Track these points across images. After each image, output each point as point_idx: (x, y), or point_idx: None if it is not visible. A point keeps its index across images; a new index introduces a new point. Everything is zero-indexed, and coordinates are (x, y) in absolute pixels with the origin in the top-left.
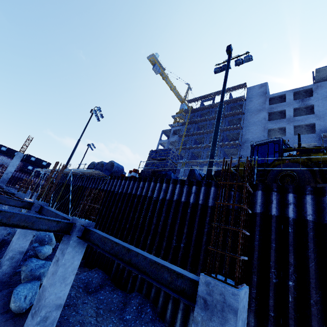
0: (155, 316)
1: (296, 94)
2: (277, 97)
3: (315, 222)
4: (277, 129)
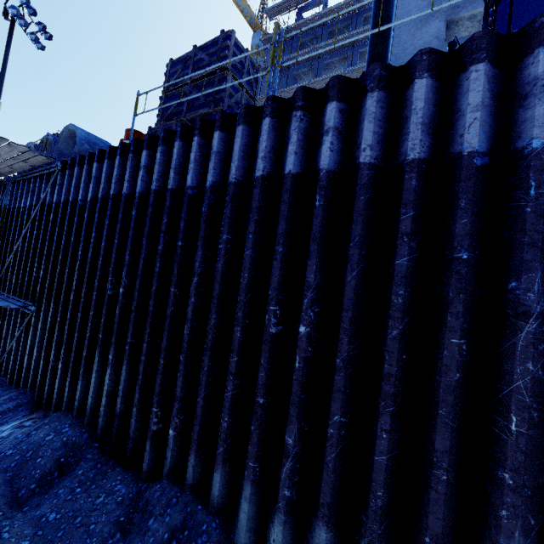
0: None
1: None
2: None
3: None
4: None
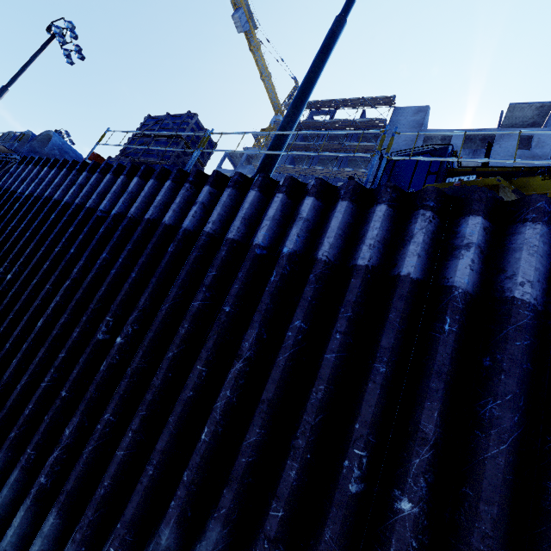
0: None
1: (468, 140)
2: (438, 139)
3: (537, 308)
4: None
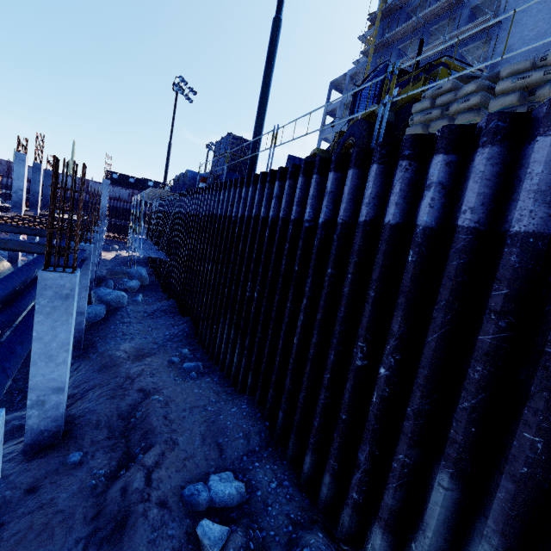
0: (191, 334)
1: None
2: None
3: (286, 219)
4: None
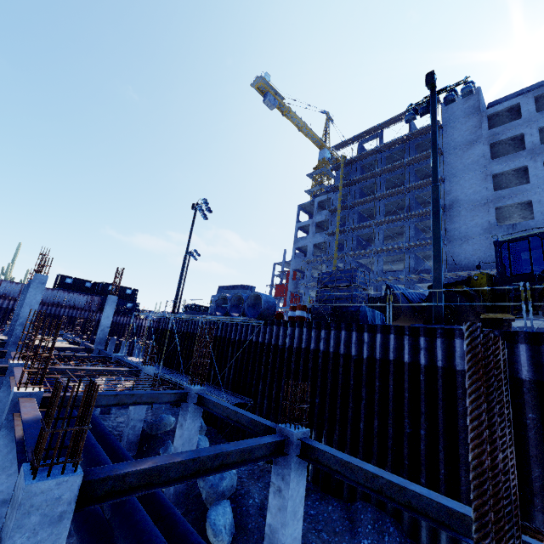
0: (403, 536)
1: (540, 98)
2: (503, 112)
3: None
4: (511, 171)
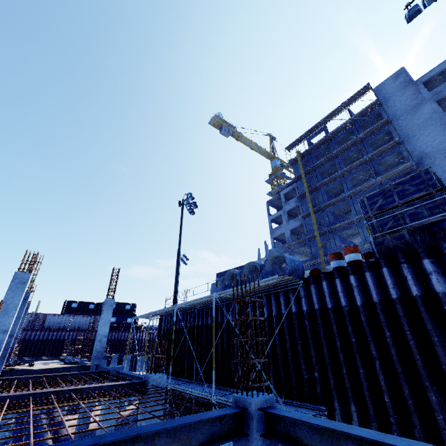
0: None
1: None
2: (435, 77)
3: None
4: None
